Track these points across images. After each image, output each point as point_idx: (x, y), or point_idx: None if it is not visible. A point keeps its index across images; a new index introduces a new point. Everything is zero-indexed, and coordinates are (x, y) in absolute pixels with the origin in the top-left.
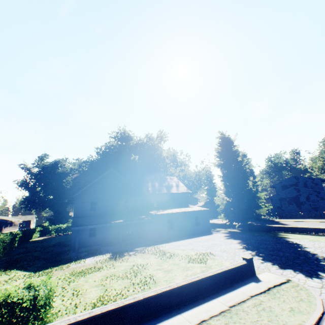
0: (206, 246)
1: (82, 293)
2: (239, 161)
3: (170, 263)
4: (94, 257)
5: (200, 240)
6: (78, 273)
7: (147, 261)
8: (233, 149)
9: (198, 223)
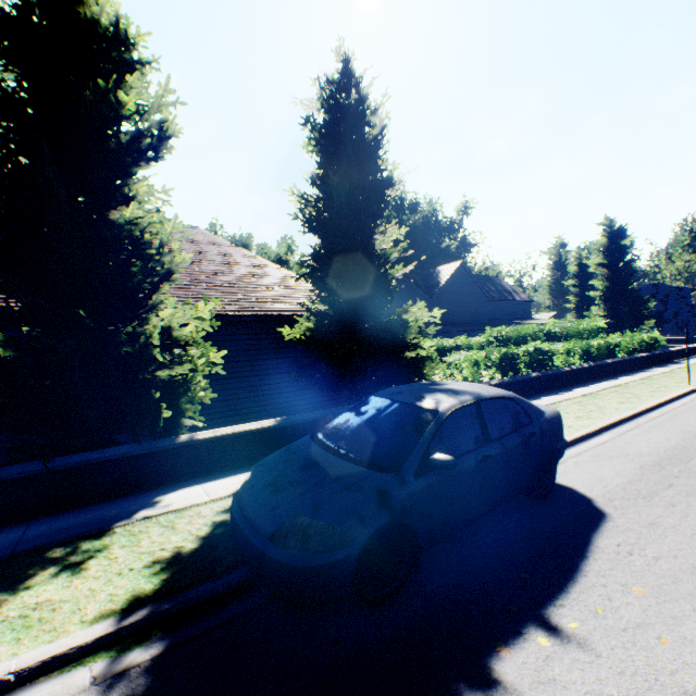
0: None
1: None
2: (631, 261)
3: None
4: None
5: None
6: None
7: None
8: (622, 243)
9: None
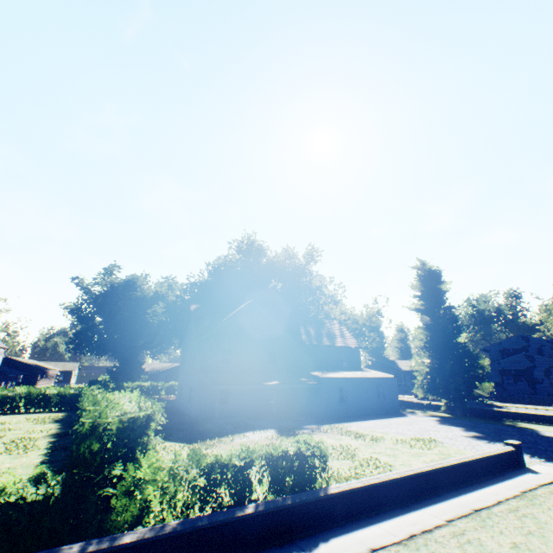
0: (416, 430)
1: None
2: (452, 307)
3: (385, 446)
4: (252, 432)
5: (397, 422)
6: None
7: (345, 442)
8: (441, 287)
9: (381, 397)
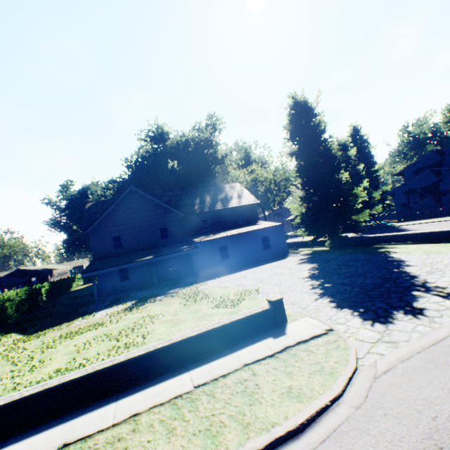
0: (262, 278)
1: (44, 365)
2: (324, 141)
3: (191, 310)
4: (111, 308)
5: (262, 270)
6: (70, 334)
7: (164, 310)
8: (314, 121)
9: (268, 245)
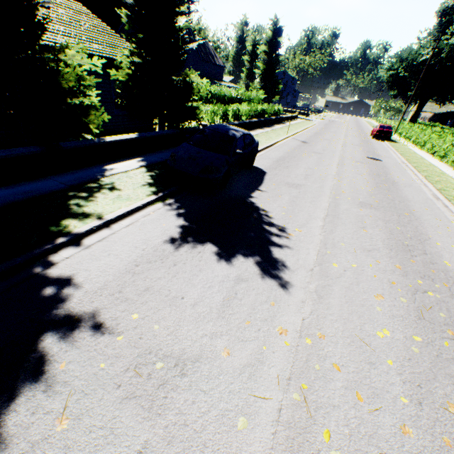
0: None
1: None
2: (280, 55)
3: None
4: None
5: None
6: None
7: None
8: (279, 40)
9: None
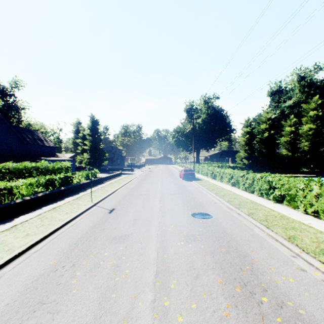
0: None
1: None
2: (101, 135)
3: None
4: None
5: None
6: None
7: None
8: (98, 127)
9: None
